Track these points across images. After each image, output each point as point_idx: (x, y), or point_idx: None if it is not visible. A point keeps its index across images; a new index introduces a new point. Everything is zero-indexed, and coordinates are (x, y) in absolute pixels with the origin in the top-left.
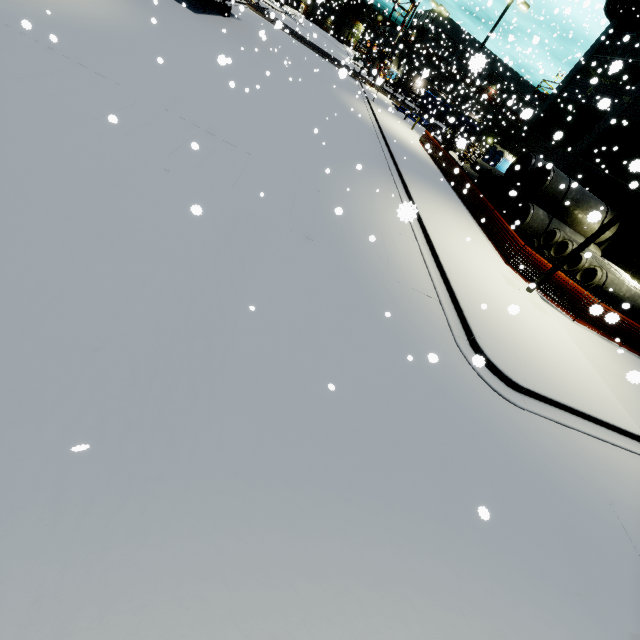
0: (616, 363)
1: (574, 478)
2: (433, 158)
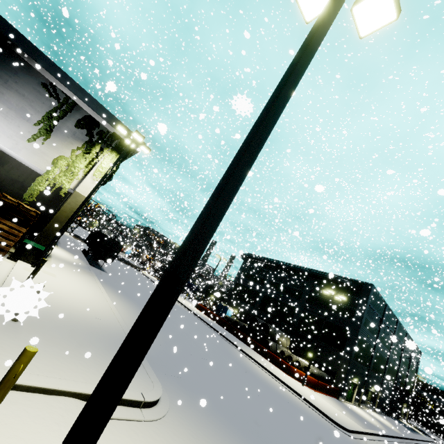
0: (334, 404)
1: None
2: (213, 319)
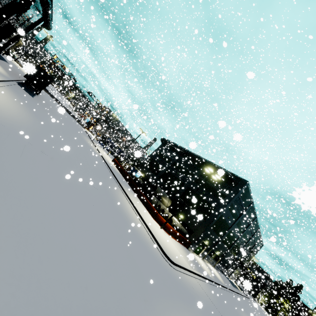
0: (180, 249)
1: (189, 286)
2: (120, 171)
